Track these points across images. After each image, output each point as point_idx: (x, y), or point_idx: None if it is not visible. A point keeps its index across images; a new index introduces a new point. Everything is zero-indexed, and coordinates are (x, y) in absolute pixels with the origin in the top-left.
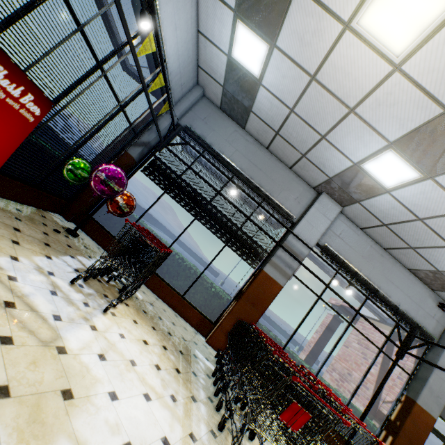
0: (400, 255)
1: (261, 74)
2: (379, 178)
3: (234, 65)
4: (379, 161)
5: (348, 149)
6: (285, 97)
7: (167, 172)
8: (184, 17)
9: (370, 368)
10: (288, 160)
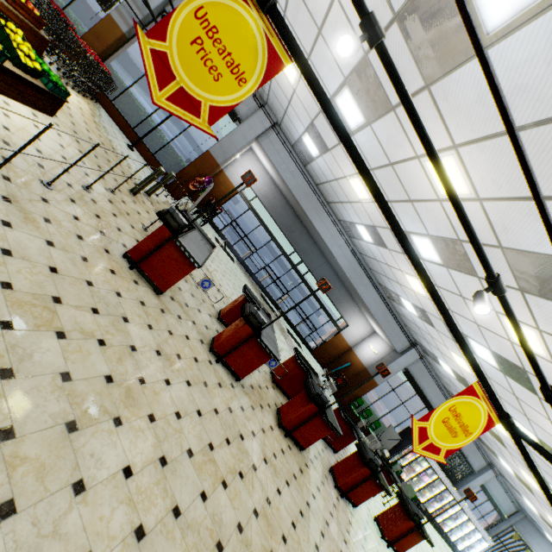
0: None
1: None
2: None
3: None
4: None
5: None
6: None
7: None
8: None
9: (189, 126)
10: None
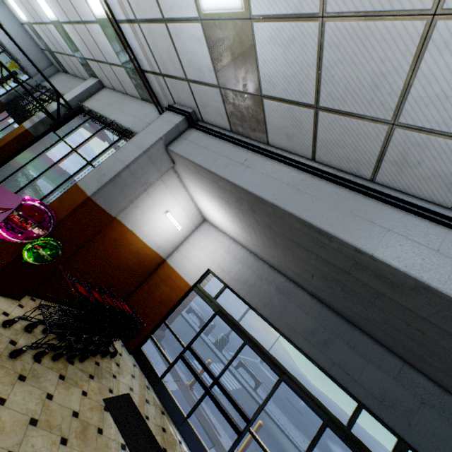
0: (127, 87)
1: (25, 16)
2: (53, 17)
3: (29, 26)
4: (40, 3)
5: (43, 16)
6: (32, 18)
7: (13, 102)
8: (1, 14)
9: (70, 177)
10: (78, 72)
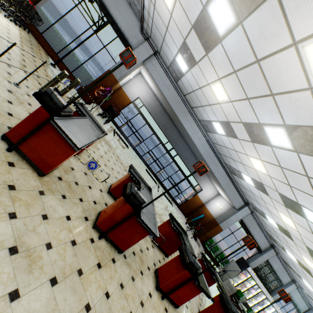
0: None
1: None
2: None
3: None
4: None
5: None
6: None
7: None
8: None
9: (96, 53)
10: None
